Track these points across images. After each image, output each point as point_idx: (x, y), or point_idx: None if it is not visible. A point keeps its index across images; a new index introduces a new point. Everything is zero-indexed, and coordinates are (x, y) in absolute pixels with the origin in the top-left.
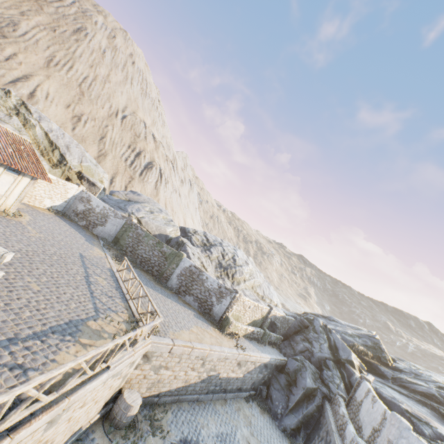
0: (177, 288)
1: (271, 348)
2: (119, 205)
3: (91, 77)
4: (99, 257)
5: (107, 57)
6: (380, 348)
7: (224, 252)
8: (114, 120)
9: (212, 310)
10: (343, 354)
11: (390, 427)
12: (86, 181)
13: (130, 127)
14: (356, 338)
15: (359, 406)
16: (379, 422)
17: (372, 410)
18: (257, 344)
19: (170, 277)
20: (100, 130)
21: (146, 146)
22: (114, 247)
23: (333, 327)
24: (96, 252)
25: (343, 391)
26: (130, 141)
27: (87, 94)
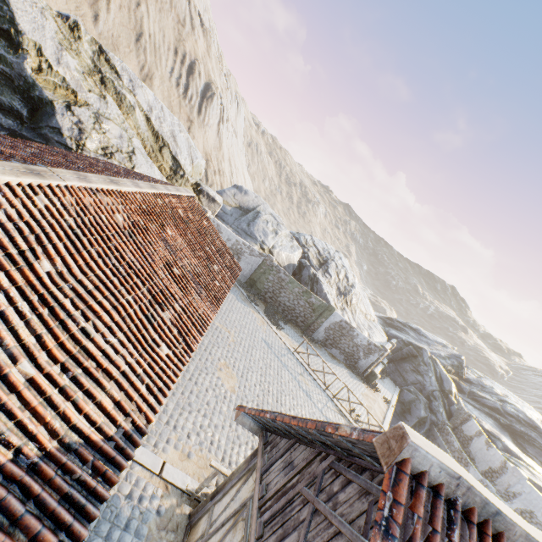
0: (323, 340)
1: (386, 378)
2: (242, 227)
3: None
4: (267, 329)
5: None
6: (462, 366)
7: (337, 270)
8: None
9: (358, 363)
10: (446, 386)
11: (512, 477)
12: (205, 196)
13: (169, 1)
14: (447, 360)
15: (468, 440)
16: (498, 467)
17: (488, 452)
18: (381, 381)
19: (317, 330)
20: (131, 17)
21: (196, 47)
22: (253, 293)
23: (430, 351)
24: (260, 322)
25: (445, 418)
26: (173, 37)
27: None
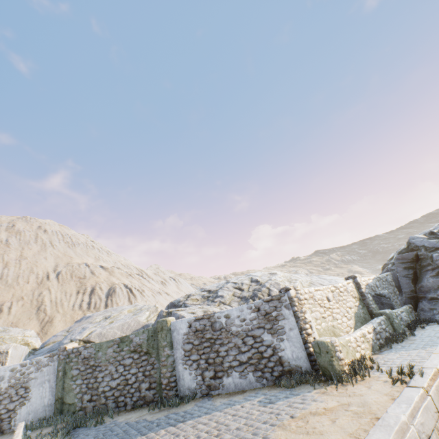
0: (199, 384)
1: (424, 330)
2: (50, 349)
3: (0, 267)
4: None
5: (12, 243)
6: None
7: (237, 285)
8: (47, 283)
9: (283, 360)
10: None
11: None
12: None
13: (70, 276)
14: None
15: None
16: None
17: None
18: (404, 344)
19: (174, 376)
20: (33, 303)
21: (98, 279)
22: (58, 420)
23: None
24: None
25: None
26: (76, 288)
27: (2, 283)
